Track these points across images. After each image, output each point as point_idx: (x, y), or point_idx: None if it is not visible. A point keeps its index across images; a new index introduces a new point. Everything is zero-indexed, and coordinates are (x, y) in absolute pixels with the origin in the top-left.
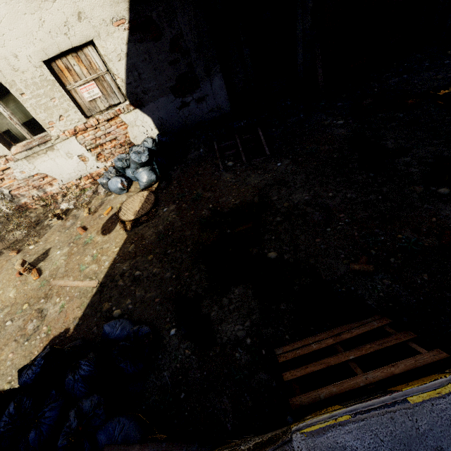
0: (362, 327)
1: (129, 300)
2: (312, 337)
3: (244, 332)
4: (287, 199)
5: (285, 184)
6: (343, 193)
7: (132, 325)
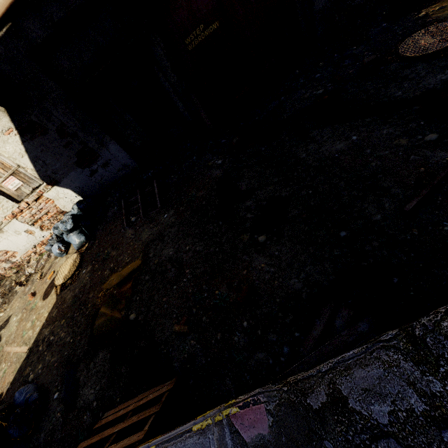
0: (157, 392)
1: (41, 365)
2: (131, 400)
3: (94, 395)
4: (159, 255)
5: (163, 238)
6: (195, 246)
7: (34, 390)
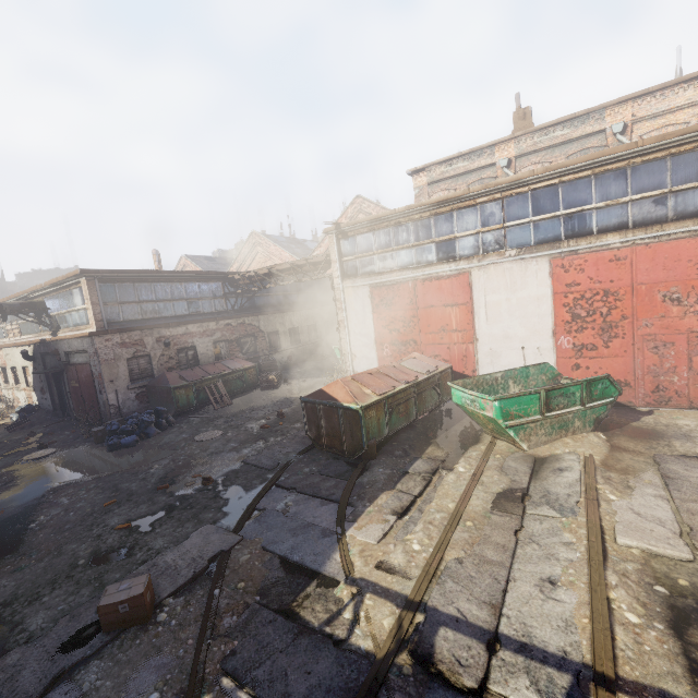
0: None
1: None
2: None
3: None
4: None
5: None
6: None
7: None
